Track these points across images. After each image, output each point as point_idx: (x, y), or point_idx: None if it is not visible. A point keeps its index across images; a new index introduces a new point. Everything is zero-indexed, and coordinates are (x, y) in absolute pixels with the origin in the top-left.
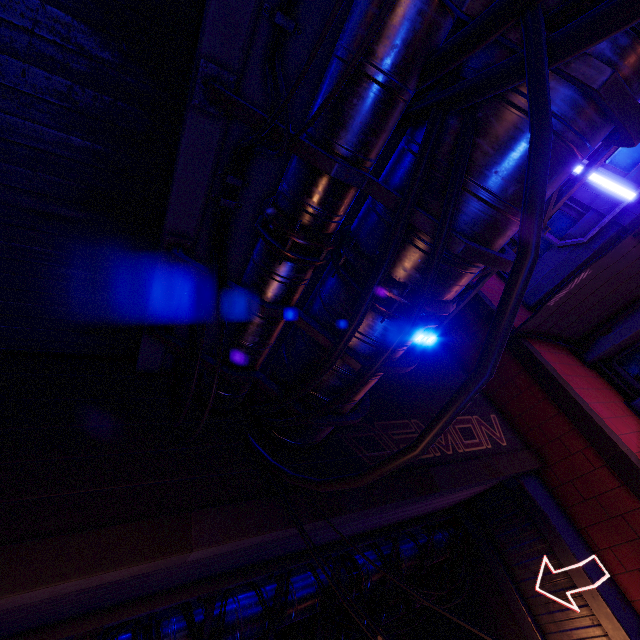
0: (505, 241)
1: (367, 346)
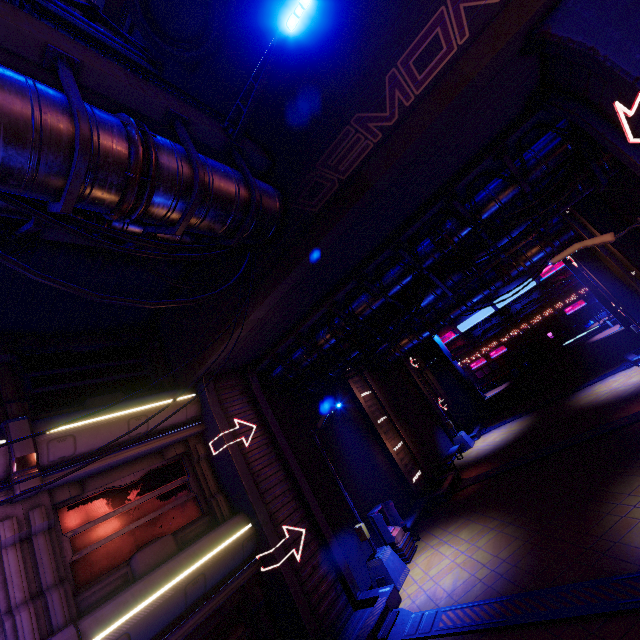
0: (60, 163)
1: (166, 222)
